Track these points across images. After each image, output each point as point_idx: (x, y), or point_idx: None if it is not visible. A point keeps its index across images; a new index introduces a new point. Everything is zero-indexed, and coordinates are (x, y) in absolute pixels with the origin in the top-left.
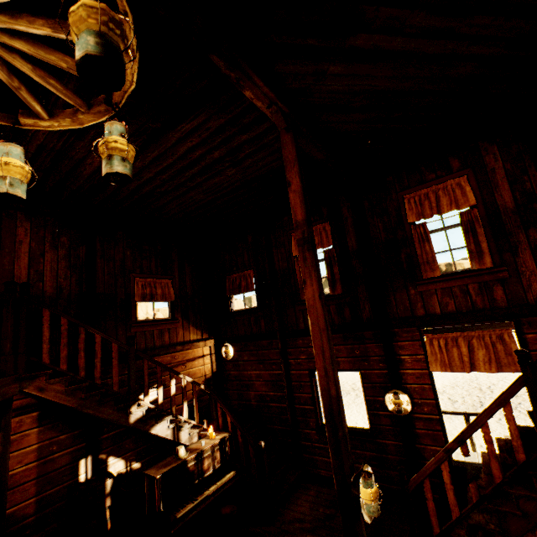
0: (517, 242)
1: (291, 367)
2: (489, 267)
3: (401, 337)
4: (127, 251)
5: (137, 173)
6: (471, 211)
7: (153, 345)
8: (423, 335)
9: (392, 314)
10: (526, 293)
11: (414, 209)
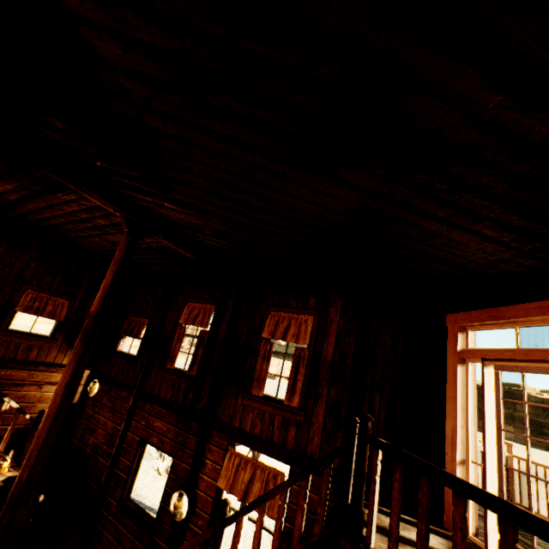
0: (321, 394)
1: (130, 428)
2: (295, 406)
3: (214, 440)
4: (33, 262)
5: (36, 210)
6: (304, 350)
7: (13, 357)
8: (233, 446)
9: (218, 414)
10: (308, 444)
11: (271, 326)
